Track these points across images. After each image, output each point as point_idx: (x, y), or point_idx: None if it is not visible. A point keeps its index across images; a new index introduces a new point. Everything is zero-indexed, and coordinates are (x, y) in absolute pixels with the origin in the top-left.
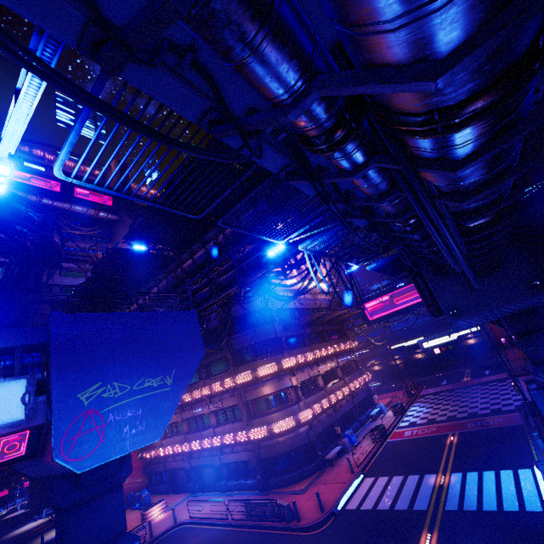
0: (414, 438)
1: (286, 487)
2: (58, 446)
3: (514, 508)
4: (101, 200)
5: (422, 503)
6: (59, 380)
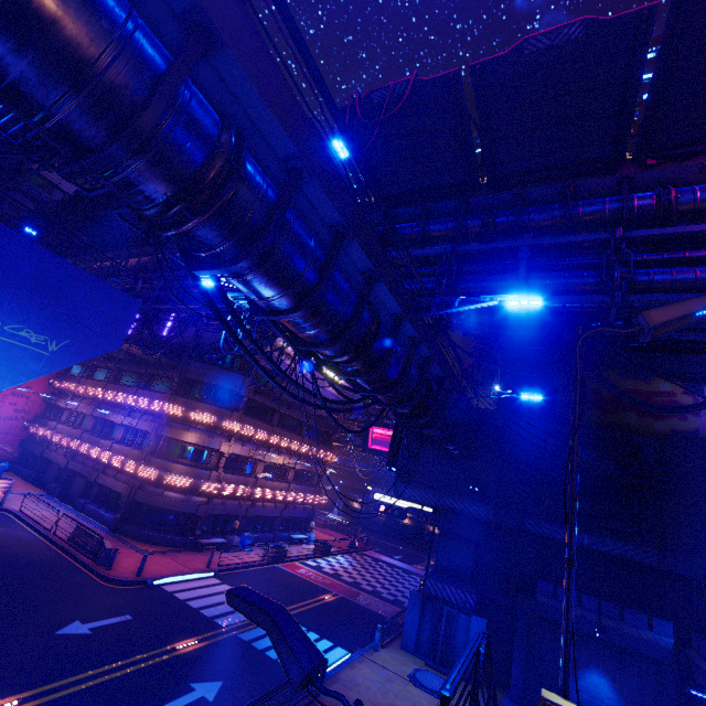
0: (301, 577)
1: (136, 541)
2: None
3: None
4: None
5: (227, 620)
6: None
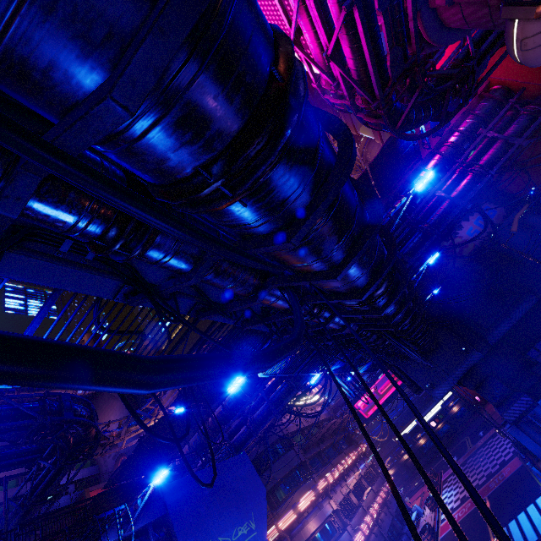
0: (458, 522)
1: None
2: None
3: None
4: None
5: None
6: None
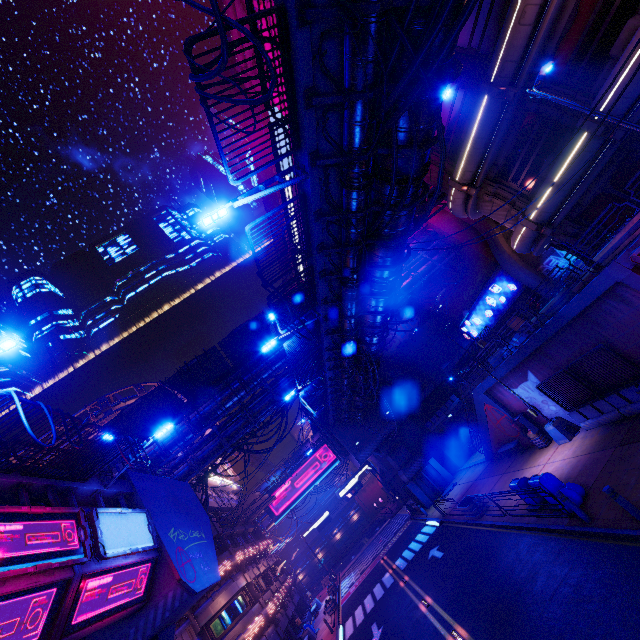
0: (359, 584)
1: None
2: (178, 570)
3: (428, 537)
4: None
5: (390, 582)
6: (155, 521)
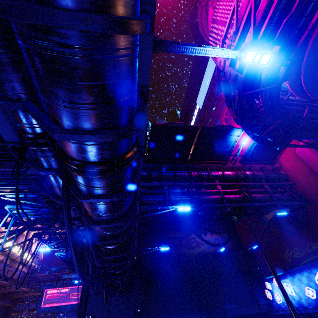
0: None
1: None
2: None
3: None
4: None
5: None
6: None
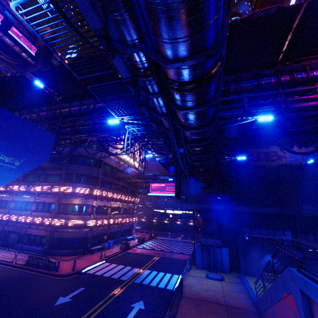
0: (140, 253)
1: (59, 256)
2: None
3: (162, 287)
4: (28, 45)
5: (125, 277)
6: None
